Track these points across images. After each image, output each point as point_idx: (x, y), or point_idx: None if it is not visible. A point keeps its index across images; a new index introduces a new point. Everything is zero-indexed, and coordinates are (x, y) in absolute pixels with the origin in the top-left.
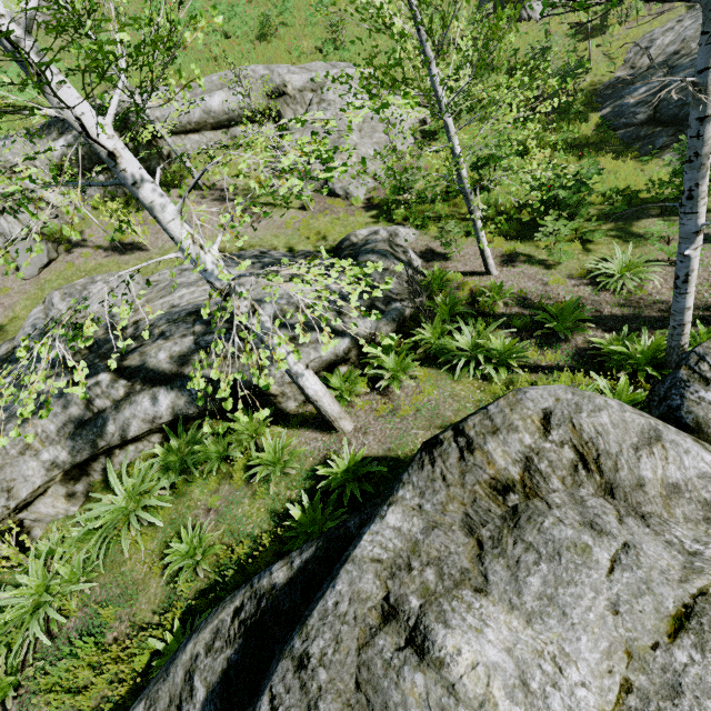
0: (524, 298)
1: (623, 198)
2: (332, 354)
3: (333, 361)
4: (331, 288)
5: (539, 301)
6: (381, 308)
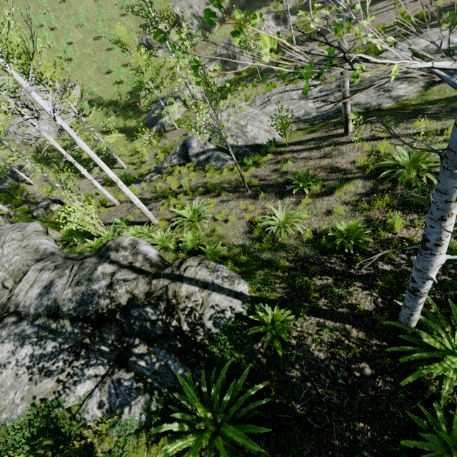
0: (29, 194)
1: (104, 158)
2: None
3: None
4: None
5: (27, 196)
6: None
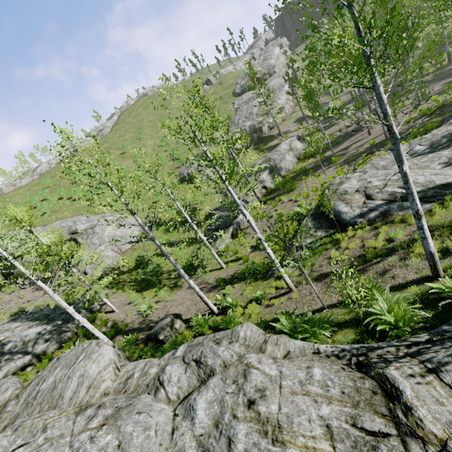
0: (116, 323)
1: (187, 266)
2: (22, 363)
3: (24, 366)
4: (47, 329)
5: (116, 325)
6: (55, 337)
